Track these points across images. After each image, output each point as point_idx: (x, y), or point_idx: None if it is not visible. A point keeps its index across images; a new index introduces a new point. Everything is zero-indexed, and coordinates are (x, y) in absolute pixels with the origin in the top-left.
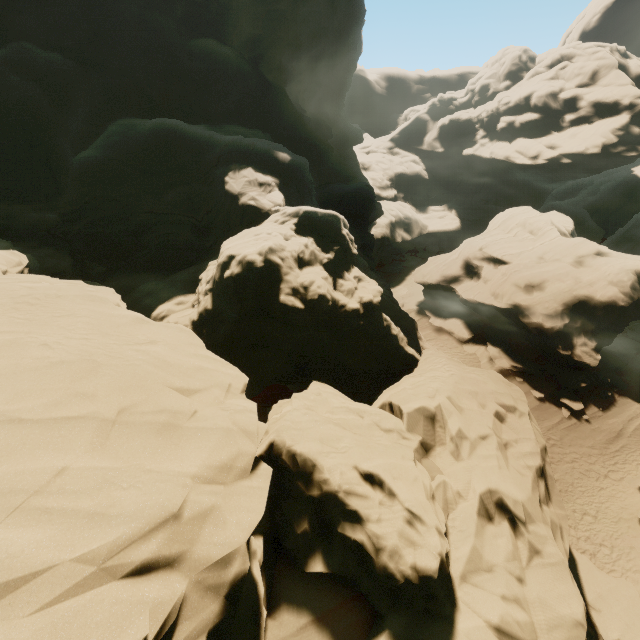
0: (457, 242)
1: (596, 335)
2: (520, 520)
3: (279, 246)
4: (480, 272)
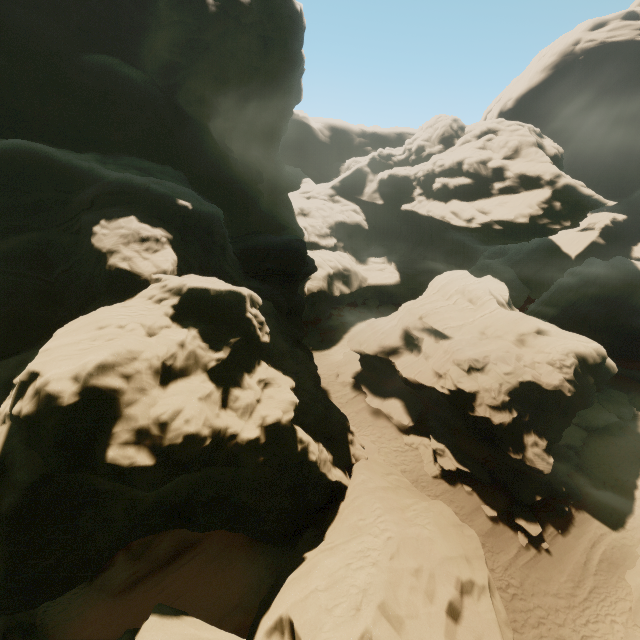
0: (397, 296)
1: (546, 431)
2: None
3: (125, 354)
4: (421, 345)
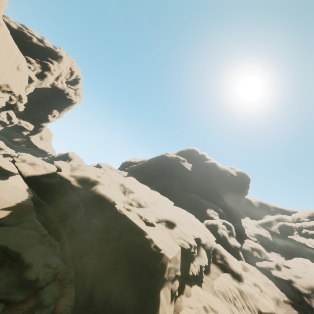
0: None
1: None
2: (262, 290)
3: (219, 223)
4: (281, 269)
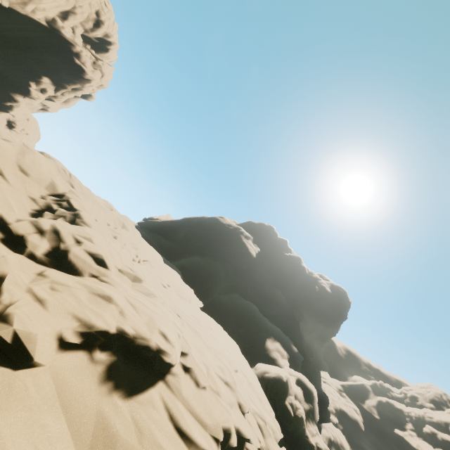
0: None
1: None
2: None
3: (291, 380)
4: None
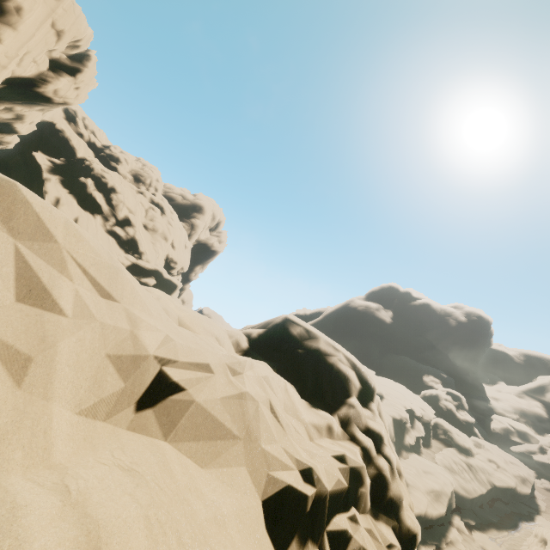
0: None
1: None
2: (500, 466)
3: (440, 393)
4: (546, 451)
